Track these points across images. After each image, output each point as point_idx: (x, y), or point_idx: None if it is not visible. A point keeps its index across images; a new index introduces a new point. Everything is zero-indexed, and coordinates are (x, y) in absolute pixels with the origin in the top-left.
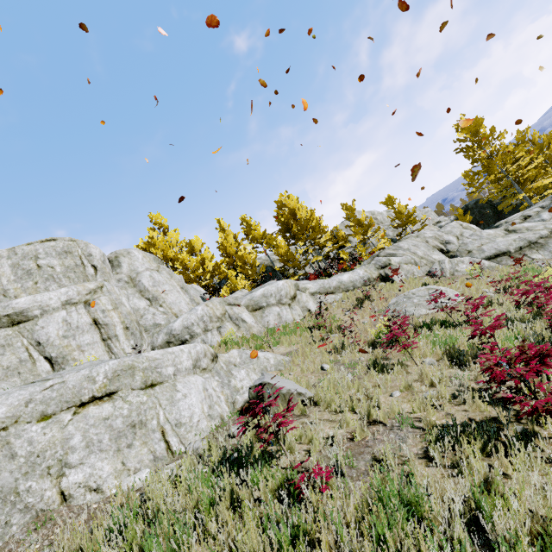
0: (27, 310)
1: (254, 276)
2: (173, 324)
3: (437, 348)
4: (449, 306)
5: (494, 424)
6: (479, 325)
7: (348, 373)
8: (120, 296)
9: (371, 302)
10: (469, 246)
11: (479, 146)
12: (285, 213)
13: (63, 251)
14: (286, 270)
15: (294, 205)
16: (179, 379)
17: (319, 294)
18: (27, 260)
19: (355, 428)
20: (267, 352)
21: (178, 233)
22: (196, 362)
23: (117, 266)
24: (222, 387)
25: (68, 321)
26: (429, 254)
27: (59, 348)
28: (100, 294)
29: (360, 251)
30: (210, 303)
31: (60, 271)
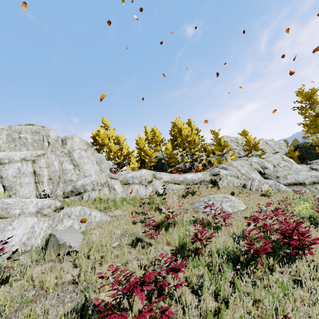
0: (1, 159)
1: (149, 163)
2: (78, 182)
3: (176, 241)
4: (230, 212)
5: (101, 317)
6: (203, 234)
7: (117, 241)
8: (54, 160)
9: (193, 195)
10: (279, 173)
11: (310, 107)
12: (175, 130)
13: (35, 131)
14: (169, 163)
15: (181, 126)
16: (20, 218)
17: (169, 183)
18: (15, 133)
19: (63, 282)
20: (109, 211)
21: (115, 131)
22: (39, 210)
23: (65, 144)
24: (48, 228)
25: (20, 169)
26: (250, 173)
27: (10, 182)
28: (42, 158)
29: (214, 161)
30: (100, 174)
31: (30, 141)
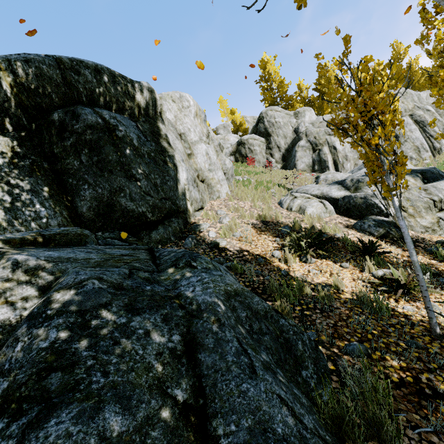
0: None
1: None
2: None
3: None
4: None
5: None
6: None
7: None
8: None
9: None
10: None
11: (266, 80)
12: None
13: None
14: None
15: None
16: None
17: None
18: None
19: None
20: None
21: None
22: None
23: None
24: None
25: None
26: None
27: None
28: None
29: None
30: None
31: None
